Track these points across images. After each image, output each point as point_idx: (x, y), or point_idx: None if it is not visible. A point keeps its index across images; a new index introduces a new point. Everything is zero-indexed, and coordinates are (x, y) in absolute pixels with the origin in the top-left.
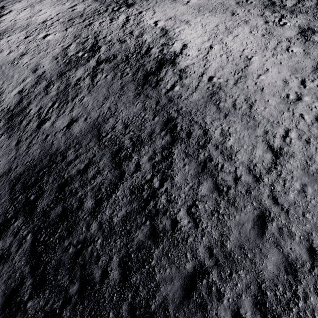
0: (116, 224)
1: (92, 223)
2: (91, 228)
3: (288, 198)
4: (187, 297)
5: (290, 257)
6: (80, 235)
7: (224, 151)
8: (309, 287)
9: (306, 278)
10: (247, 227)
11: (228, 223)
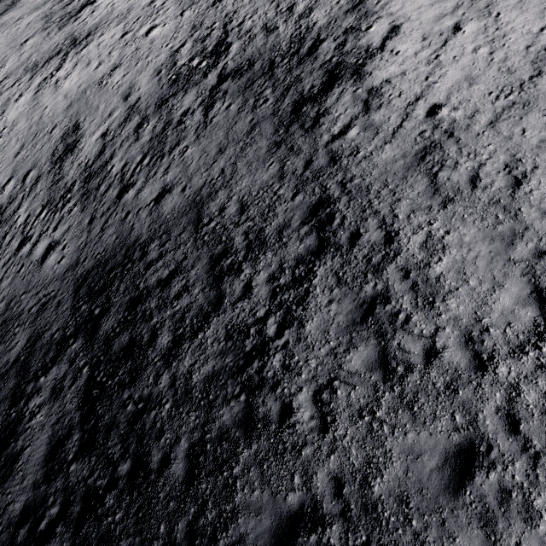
0: (194, 385)
1: (163, 374)
2: (160, 381)
3: None
4: None
5: None
6: (144, 388)
7: (421, 285)
8: None
9: None
10: (427, 464)
11: (388, 443)
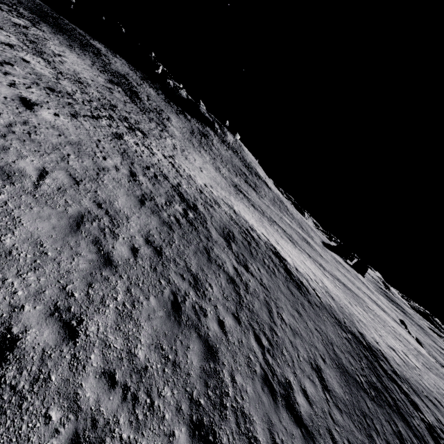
0: None
1: None
2: None
3: (425, 382)
4: None
5: None
6: None
7: (391, 358)
8: None
9: None
10: None
11: None
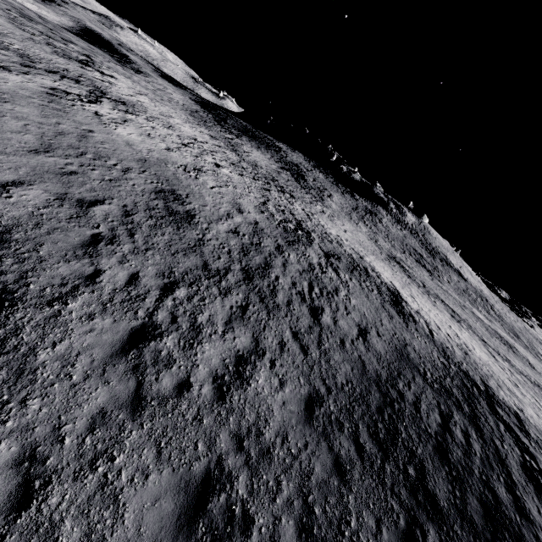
0: None
1: (537, 533)
2: None
3: None
4: None
5: None
6: None
7: (537, 429)
8: None
9: None
10: None
11: None
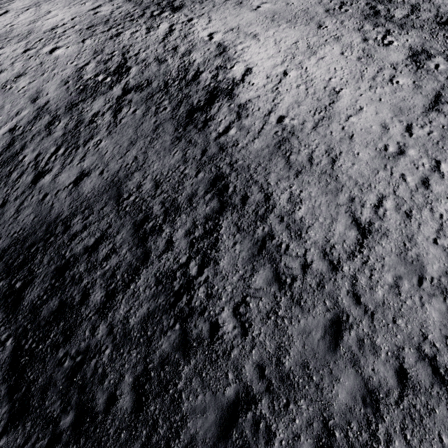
0: (132, 327)
1: (100, 325)
2: (97, 332)
3: (375, 295)
4: (223, 438)
5: (371, 381)
6: (81, 342)
7: (292, 225)
8: (394, 427)
9: (391, 413)
10: (315, 337)
11: (289, 331)
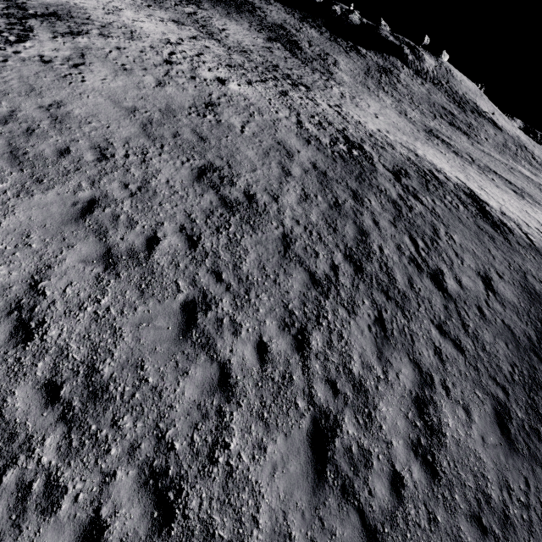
0: None
1: None
2: None
3: None
4: None
5: None
6: None
7: None
8: None
9: None
10: None
11: None
